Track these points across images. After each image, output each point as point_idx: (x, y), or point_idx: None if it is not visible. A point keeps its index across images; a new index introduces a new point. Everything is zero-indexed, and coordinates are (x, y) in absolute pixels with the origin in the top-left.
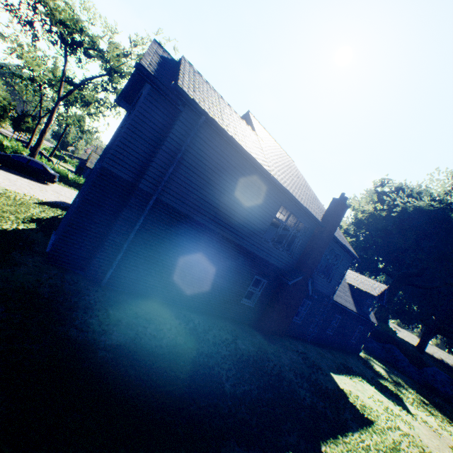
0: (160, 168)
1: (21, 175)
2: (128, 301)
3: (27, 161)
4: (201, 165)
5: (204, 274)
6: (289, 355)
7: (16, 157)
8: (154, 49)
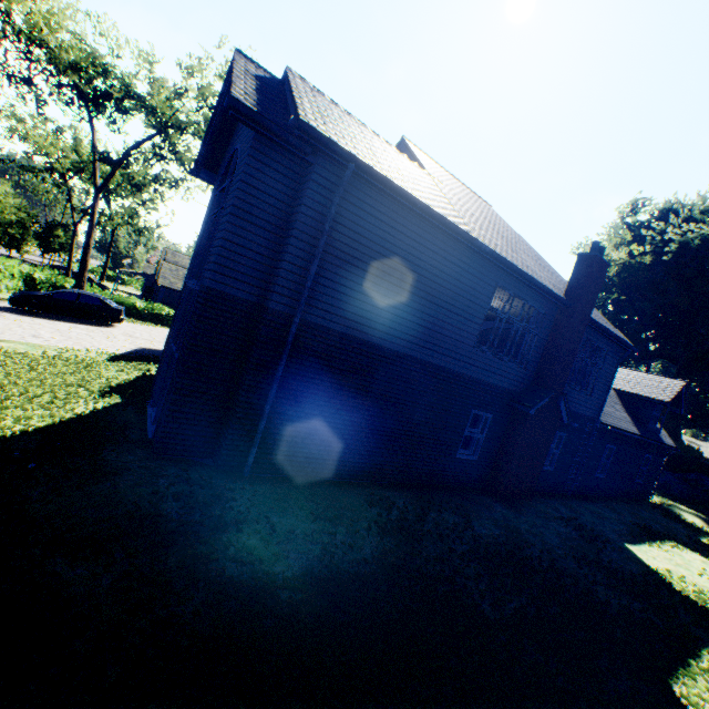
0: (296, 269)
1: (73, 321)
2: (292, 494)
3: (76, 298)
4: (359, 248)
5: (394, 424)
6: (553, 529)
7: (59, 295)
8: (242, 66)
